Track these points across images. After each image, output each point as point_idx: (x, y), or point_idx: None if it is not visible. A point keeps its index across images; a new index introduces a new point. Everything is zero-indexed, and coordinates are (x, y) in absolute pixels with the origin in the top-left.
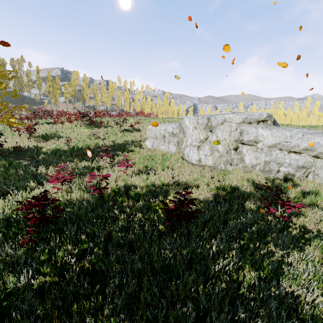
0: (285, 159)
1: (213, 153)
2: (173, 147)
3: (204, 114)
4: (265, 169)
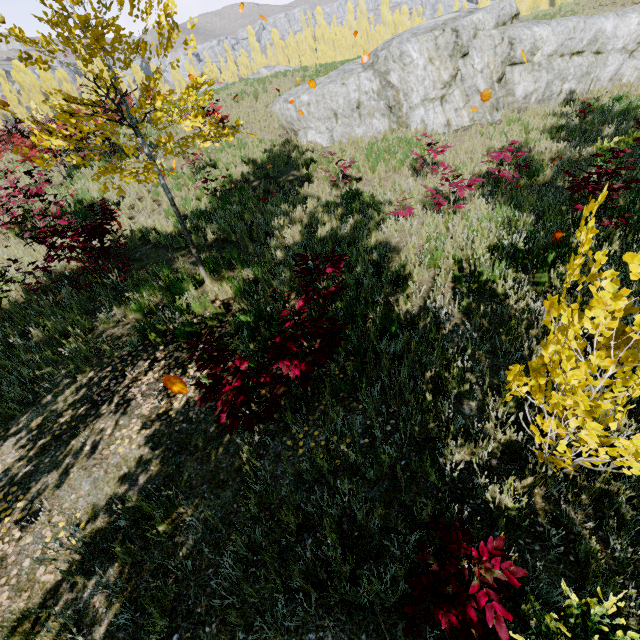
0: (570, 68)
1: (470, 100)
2: (382, 121)
3: (407, 32)
4: (545, 96)
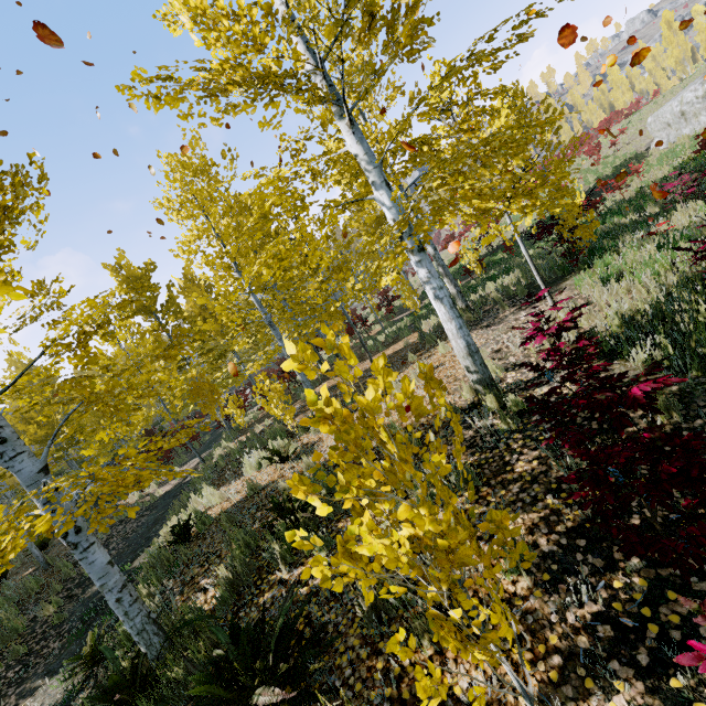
0: None
1: None
2: None
3: None
4: None
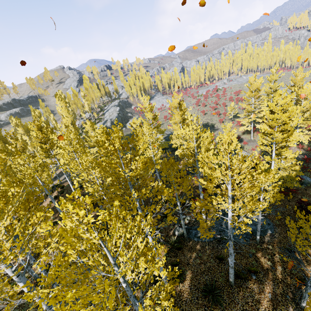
0: None
1: None
2: None
3: None
4: None
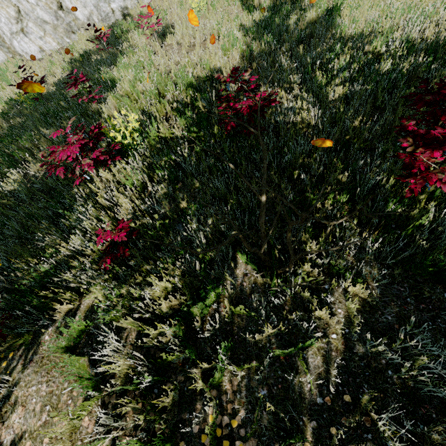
0: None
1: (44, 29)
2: None
3: None
4: (103, 16)
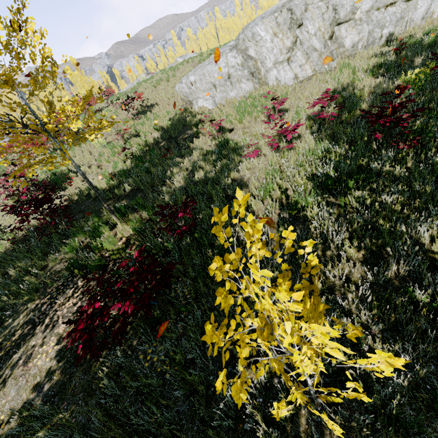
0: (386, 17)
1: (309, 57)
2: (248, 84)
3: (258, 18)
4: (369, 42)
